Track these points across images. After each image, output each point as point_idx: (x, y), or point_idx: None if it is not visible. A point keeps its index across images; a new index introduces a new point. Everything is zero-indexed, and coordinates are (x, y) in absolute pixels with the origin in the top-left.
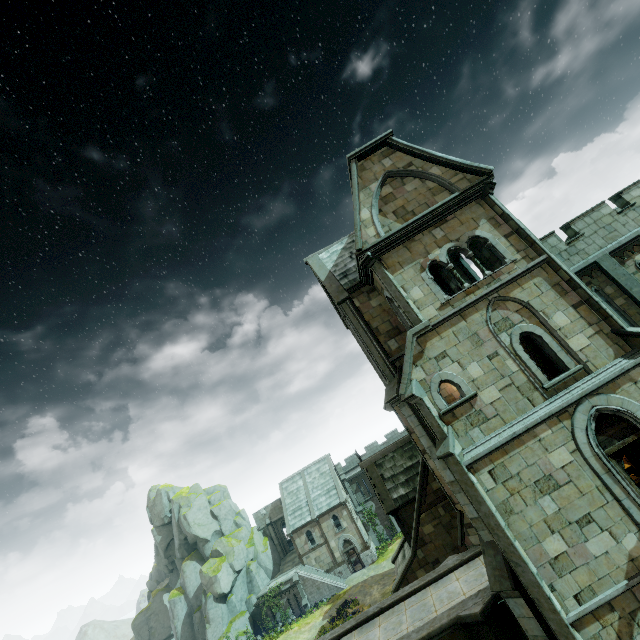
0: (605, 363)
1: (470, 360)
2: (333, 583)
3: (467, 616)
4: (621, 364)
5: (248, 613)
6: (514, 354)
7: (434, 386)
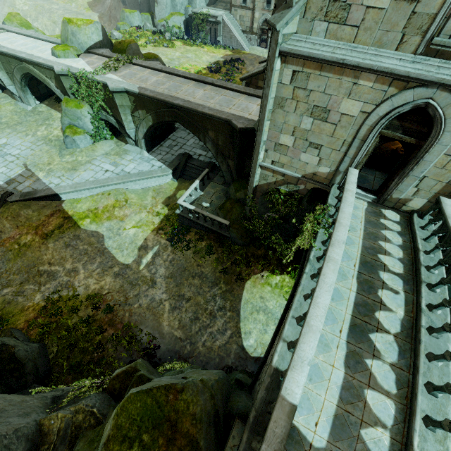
0: None
1: None
2: (241, 42)
3: (233, 124)
4: None
5: (184, 17)
6: None
7: None
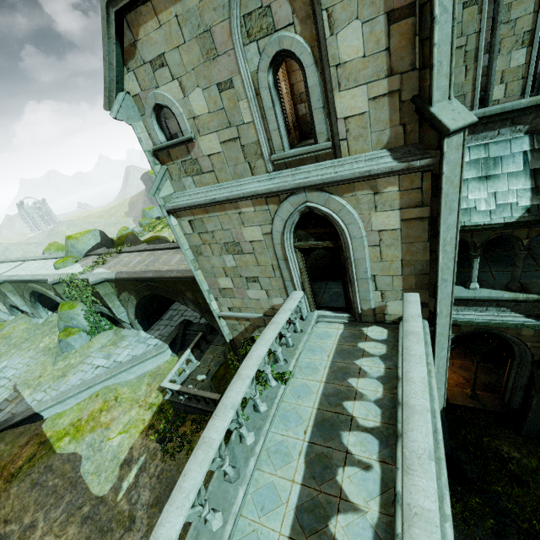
0: (365, 151)
1: (194, 83)
2: None
3: None
4: (378, 162)
5: None
6: (256, 92)
7: (149, 110)
